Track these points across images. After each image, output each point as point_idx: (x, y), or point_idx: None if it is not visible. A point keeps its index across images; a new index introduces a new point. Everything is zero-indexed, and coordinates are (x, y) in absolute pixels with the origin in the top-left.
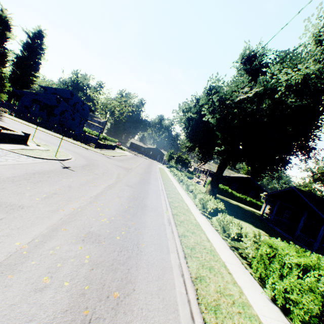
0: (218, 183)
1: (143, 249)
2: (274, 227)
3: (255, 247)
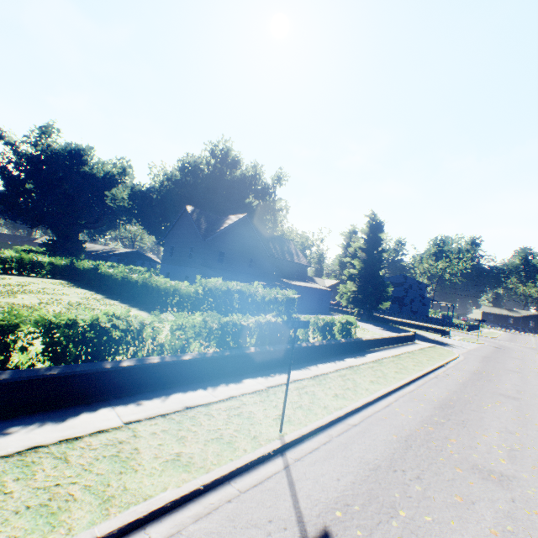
0: None
1: None
2: None
3: None
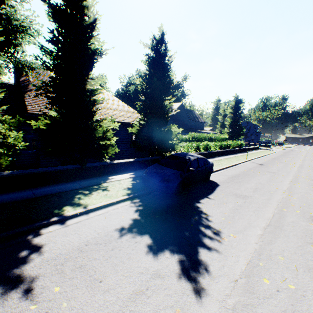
0: None
1: None
2: None
3: None
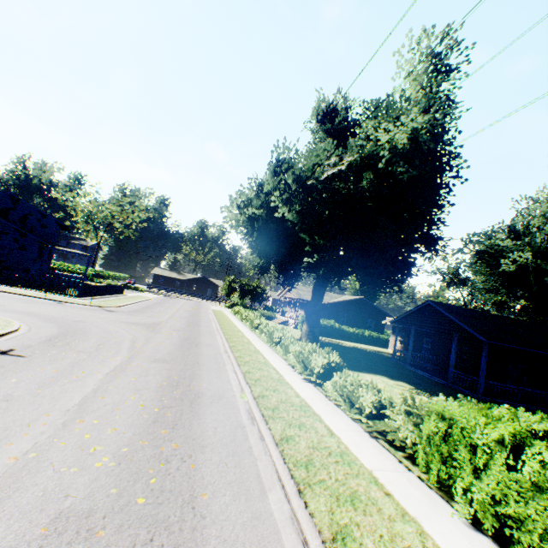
0: (318, 318)
1: (205, 508)
2: (415, 370)
3: (413, 422)
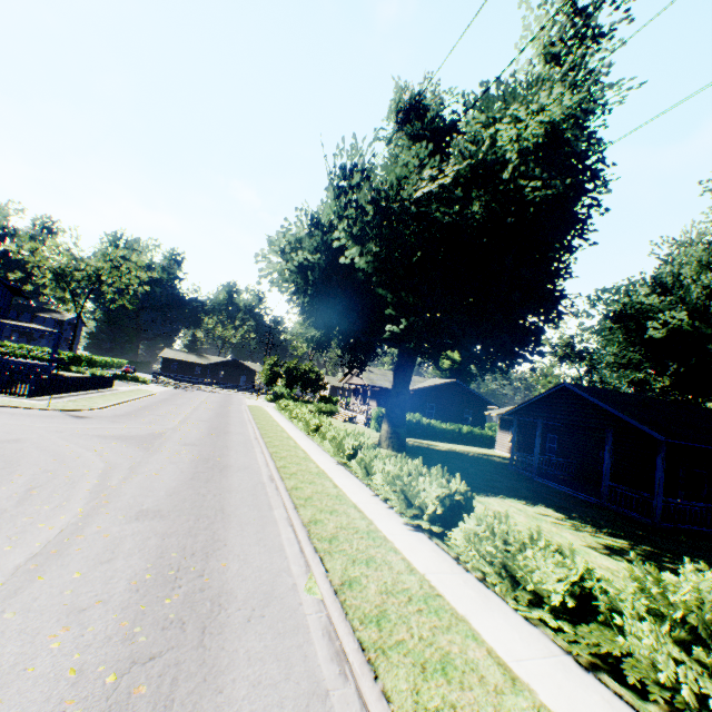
0: (404, 413)
1: None
2: (548, 482)
3: (672, 638)
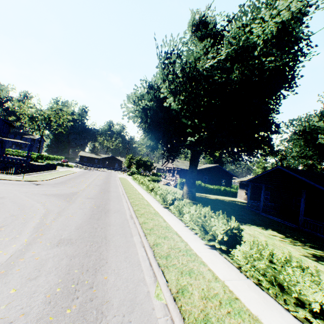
0: (195, 181)
1: None
2: (268, 216)
3: None
